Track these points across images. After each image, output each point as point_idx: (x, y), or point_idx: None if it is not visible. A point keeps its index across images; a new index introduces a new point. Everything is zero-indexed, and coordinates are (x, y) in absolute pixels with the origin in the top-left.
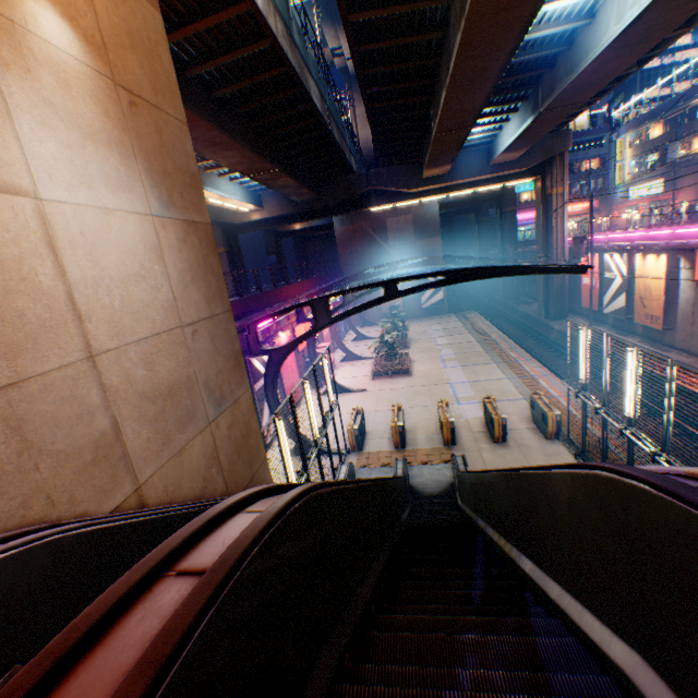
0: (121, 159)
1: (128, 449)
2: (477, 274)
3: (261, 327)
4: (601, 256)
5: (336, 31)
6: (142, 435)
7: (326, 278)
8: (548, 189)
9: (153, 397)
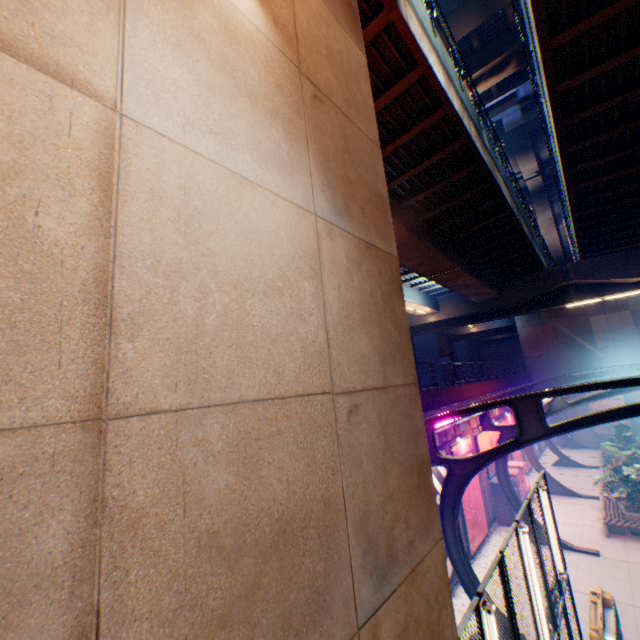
0: (285, 137)
1: None
2: None
3: (437, 427)
4: None
5: (513, 160)
6: None
7: (510, 381)
8: None
9: (232, 547)
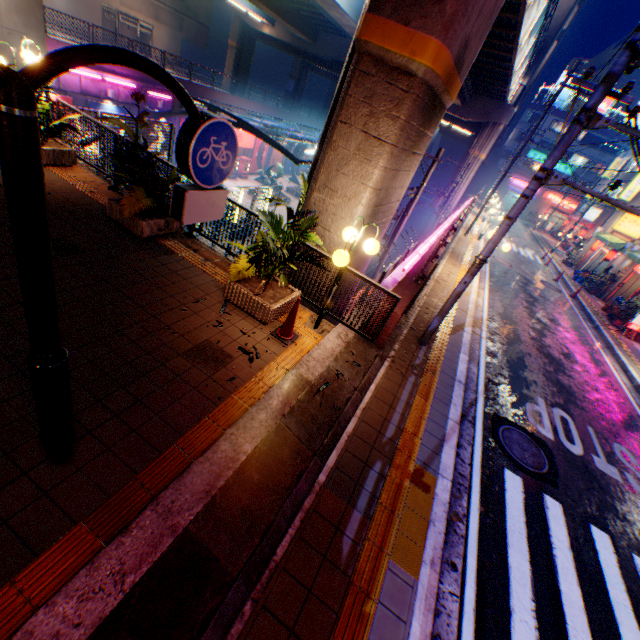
0: None
1: None
2: (252, 131)
3: (156, 97)
4: None
5: None
6: None
7: (291, 118)
8: (471, 148)
9: None
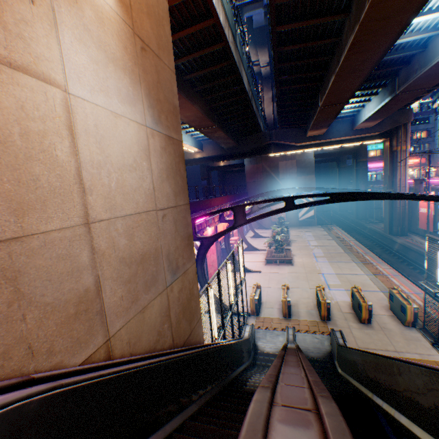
0: (131, 82)
1: (104, 305)
2: (354, 196)
3: (197, 222)
4: (435, 194)
5: (256, 50)
6: (117, 293)
7: (238, 196)
8: (394, 146)
9: (129, 262)
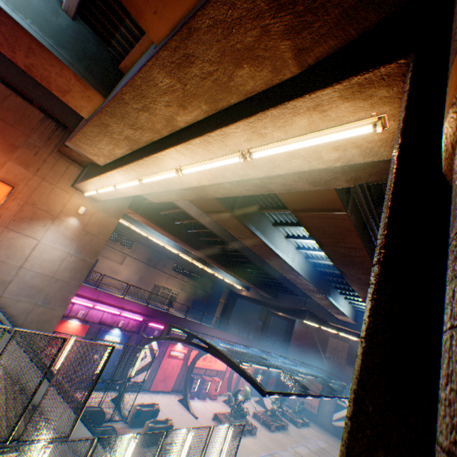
0: (71, 241)
1: (9, 287)
2: (220, 354)
3: (154, 325)
4: None
5: None
6: (15, 288)
7: (259, 345)
8: None
9: (27, 283)
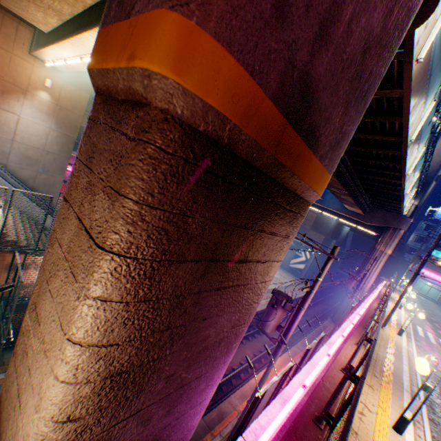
0: (49, 117)
1: (10, 158)
2: None
3: None
4: None
5: None
6: (16, 158)
7: None
8: (376, 243)
9: (24, 155)
